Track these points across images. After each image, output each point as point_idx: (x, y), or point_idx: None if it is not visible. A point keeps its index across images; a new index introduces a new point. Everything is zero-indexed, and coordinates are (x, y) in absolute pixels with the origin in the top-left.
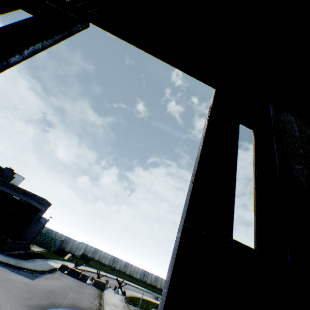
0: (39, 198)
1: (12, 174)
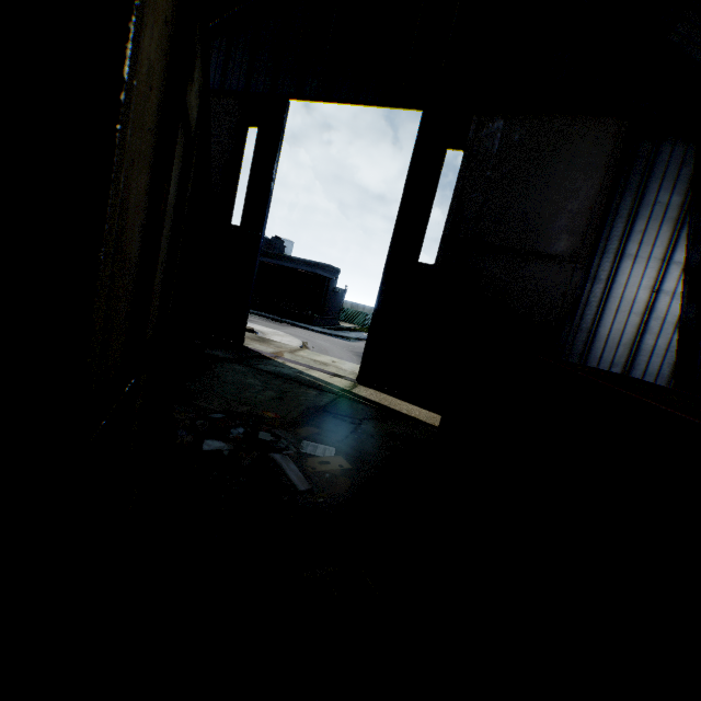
0: (323, 265)
1: (281, 243)
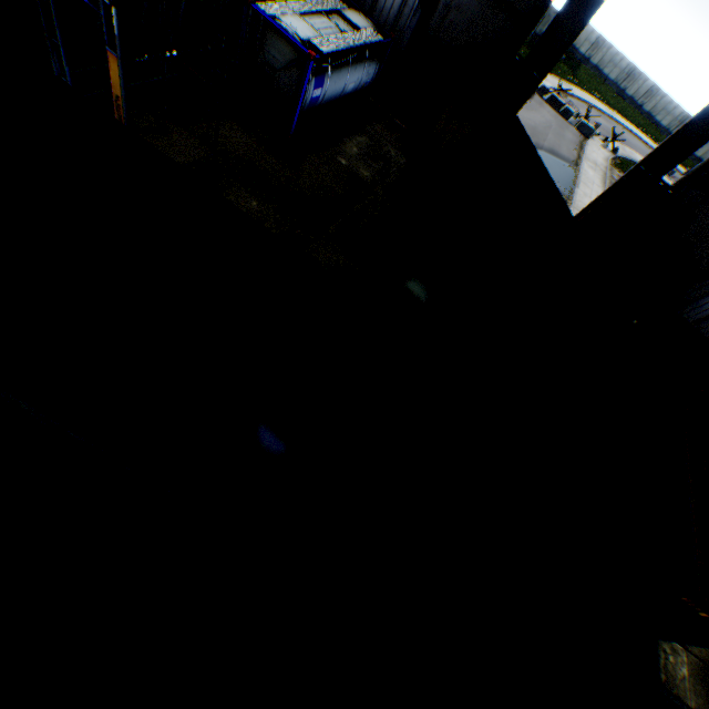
0: None
1: None
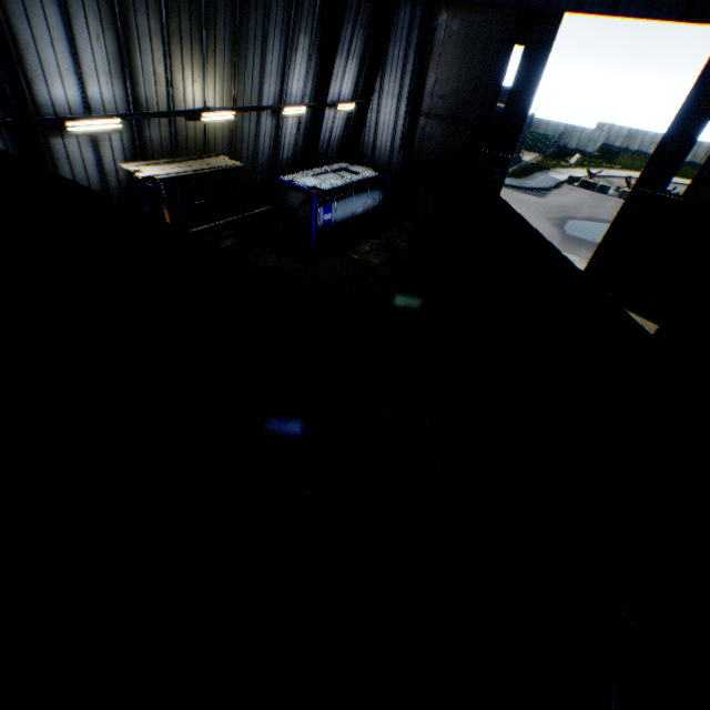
0: None
1: None
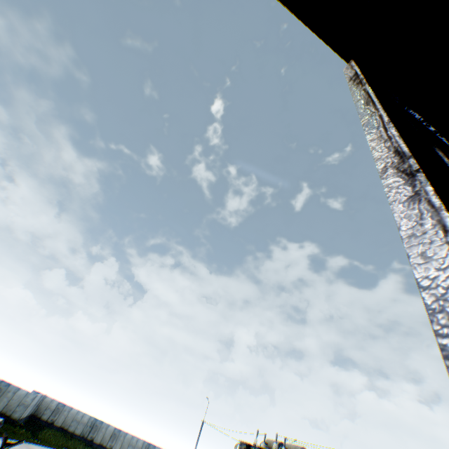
0: None
1: None
